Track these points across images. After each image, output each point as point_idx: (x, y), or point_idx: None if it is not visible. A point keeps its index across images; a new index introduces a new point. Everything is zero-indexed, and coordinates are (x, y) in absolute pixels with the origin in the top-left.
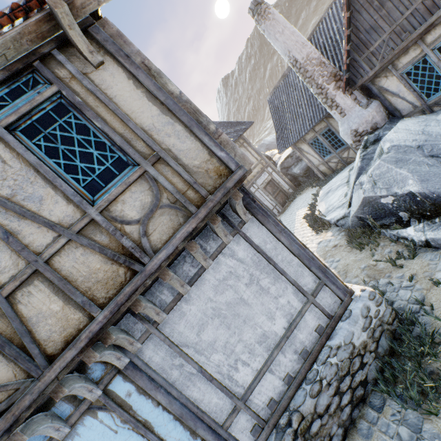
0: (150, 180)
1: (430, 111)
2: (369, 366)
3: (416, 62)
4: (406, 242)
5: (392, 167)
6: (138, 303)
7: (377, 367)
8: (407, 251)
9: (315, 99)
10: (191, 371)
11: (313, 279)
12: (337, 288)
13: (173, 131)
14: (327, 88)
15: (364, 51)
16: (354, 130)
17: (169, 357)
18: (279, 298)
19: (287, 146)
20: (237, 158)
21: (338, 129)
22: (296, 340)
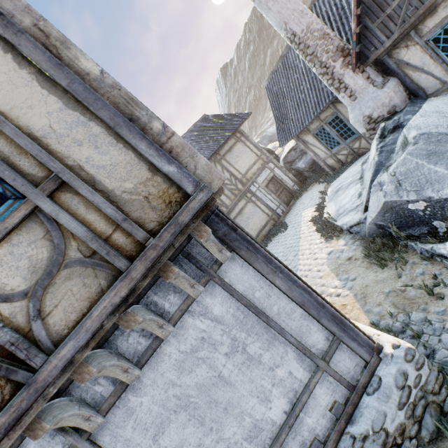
0: (46, 222)
1: None
2: None
3: (447, 24)
4: (444, 262)
5: (423, 162)
6: (37, 425)
7: None
8: None
9: (319, 82)
10: None
11: (325, 335)
12: (359, 345)
13: (86, 136)
14: (333, 66)
15: (378, 15)
16: (367, 116)
17: None
18: (276, 369)
19: (289, 138)
20: (199, 172)
21: (347, 116)
22: (303, 427)
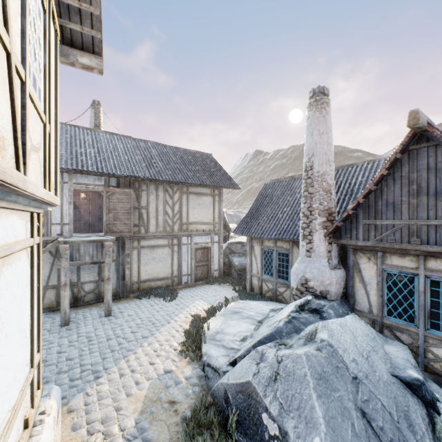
0: None
1: (379, 329)
2: None
3: (404, 272)
4: None
5: (311, 381)
6: None
7: None
8: None
9: (298, 218)
10: None
11: None
12: None
13: None
14: (316, 217)
15: (371, 217)
16: (306, 278)
17: None
18: None
19: (245, 233)
20: None
21: (294, 262)
22: None
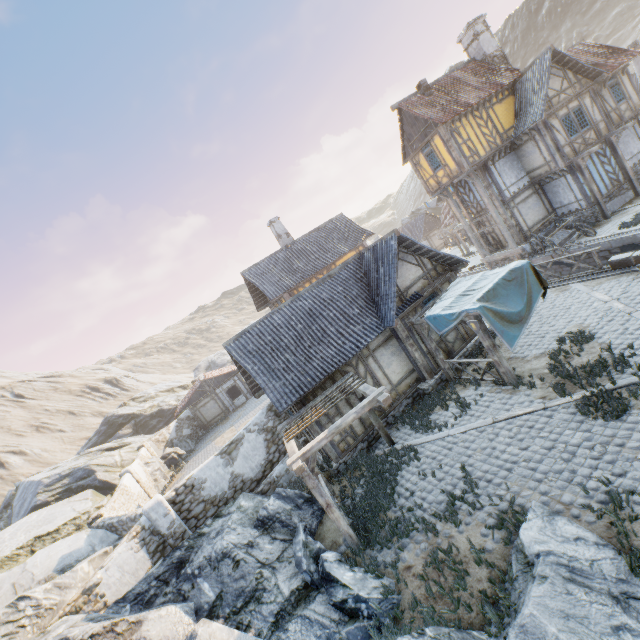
0: (626, 104)
1: None
2: None
3: None
4: None
5: None
6: (616, 129)
7: None
8: None
9: None
10: None
11: None
12: None
13: (633, 94)
14: None
15: None
16: None
17: None
18: (636, 145)
19: None
20: None
21: None
22: (637, 157)
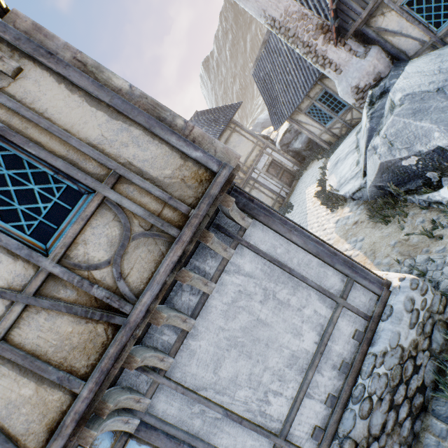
0: (113, 208)
1: (442, 44)
2: (425, 368)
3: None
4: (440, 207)
5: (410, 121)
6: (131, 359)
7: (435, 367)
8: (445, 218)
9: (303, 61)
10: (216, 416)
11: (340, 278)
12: (370, 282)
13: (130, 139)
14: (315, 44)
15: None
16: (355, 87)
17: (186, 406)
18: (303, 309)
19: (283, 121)
20: (218, 155)
21: (336, 90)
22: (332, 353)
